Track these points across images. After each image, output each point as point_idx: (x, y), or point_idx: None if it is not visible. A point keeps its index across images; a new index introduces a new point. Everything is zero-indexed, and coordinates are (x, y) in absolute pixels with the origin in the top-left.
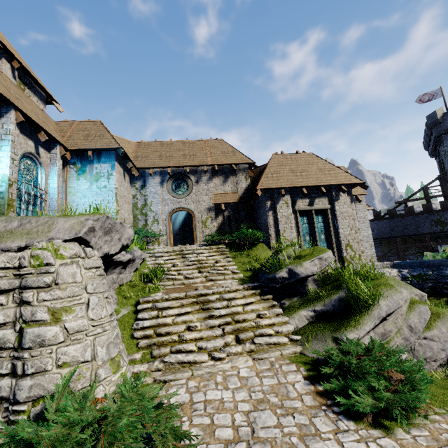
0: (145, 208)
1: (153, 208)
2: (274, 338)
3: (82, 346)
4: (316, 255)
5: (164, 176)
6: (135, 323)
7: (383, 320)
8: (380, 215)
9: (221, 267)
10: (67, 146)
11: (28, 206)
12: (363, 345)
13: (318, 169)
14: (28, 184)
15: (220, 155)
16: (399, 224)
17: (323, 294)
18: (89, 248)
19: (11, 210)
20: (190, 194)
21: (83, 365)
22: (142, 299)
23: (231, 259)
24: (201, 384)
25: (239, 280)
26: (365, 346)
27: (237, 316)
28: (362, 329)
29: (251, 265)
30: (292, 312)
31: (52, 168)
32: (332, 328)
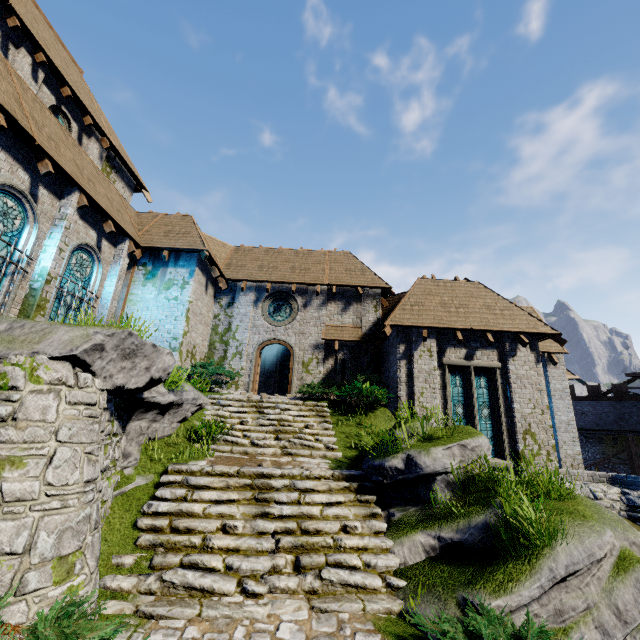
0: (227, 335)
1: (238, 335)
2: (357, 575)
3: (17, 526)
4: (457, 440)
5: (261, 294)
6: (148, 502)
7: (559, 581)
8: (599, 392)
9: (312, 435)
10: (140, 242)
11: (68, 312)
12: (515, 626)
13: (484, 305)
14: (74, 283)
15: (342, 272)
16: (633, 410)
17: (458, 509)
18: (86, 374)
19: (41, 313)
20: (292, 322)
21: (6, 559)
22: (172, 467)
23: (330, 425)
24: (205, 637)
25: (333, 461)
26: (514, 629)
27: (307, 522)
28: (514, 592)
29: (360, 440)
30: (402, 533)
31: (114, 267)
32: (463, 578)
